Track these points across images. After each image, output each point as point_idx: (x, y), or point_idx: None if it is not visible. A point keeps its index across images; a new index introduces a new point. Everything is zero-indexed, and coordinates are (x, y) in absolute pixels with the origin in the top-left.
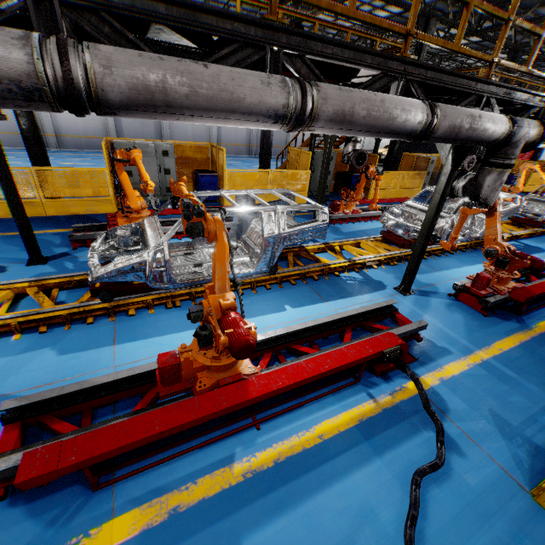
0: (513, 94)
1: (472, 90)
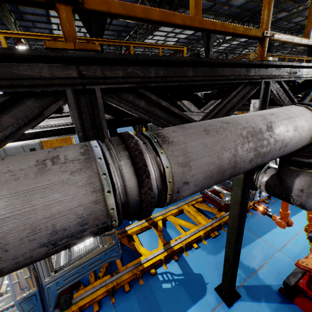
0: (299, 71)
1: (243, 80)
